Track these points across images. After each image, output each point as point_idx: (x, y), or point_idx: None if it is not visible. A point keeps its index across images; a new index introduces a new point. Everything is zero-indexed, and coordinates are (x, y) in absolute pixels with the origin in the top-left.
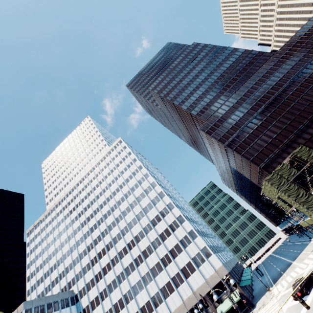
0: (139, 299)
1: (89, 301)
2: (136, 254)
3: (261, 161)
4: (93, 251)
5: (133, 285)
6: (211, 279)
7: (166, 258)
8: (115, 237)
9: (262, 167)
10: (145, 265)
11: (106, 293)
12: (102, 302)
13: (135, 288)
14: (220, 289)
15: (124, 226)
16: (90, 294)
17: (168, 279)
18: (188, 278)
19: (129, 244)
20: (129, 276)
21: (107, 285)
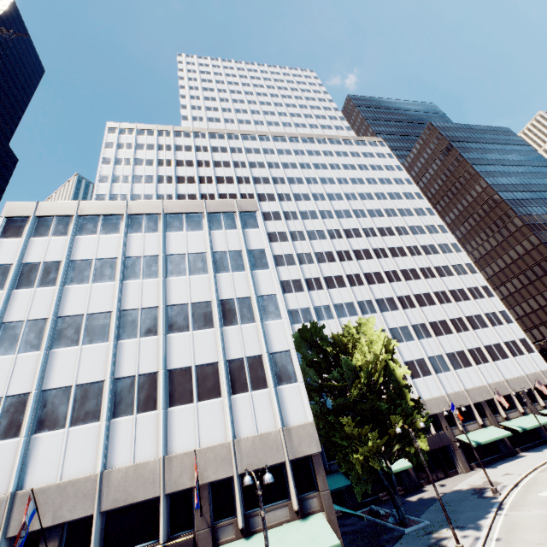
0: (403, 349)
1: (287, 308)
2: (402, 292)
3: None
4: (304, 243)
5: (392, 327)
6: (533, 377)
7: (458, 322)
8: (359, 251)
9: None
10: (420, 313)
11: (330, 313)
12: (319, 322)
13: (397, 333)
14: (542, 394)
15: (381, 247)
16: (289, 298)
17: (462, 348)
18: (495, 361)
19: (389, 274)
20: (385, 312)
21: (333, 303)
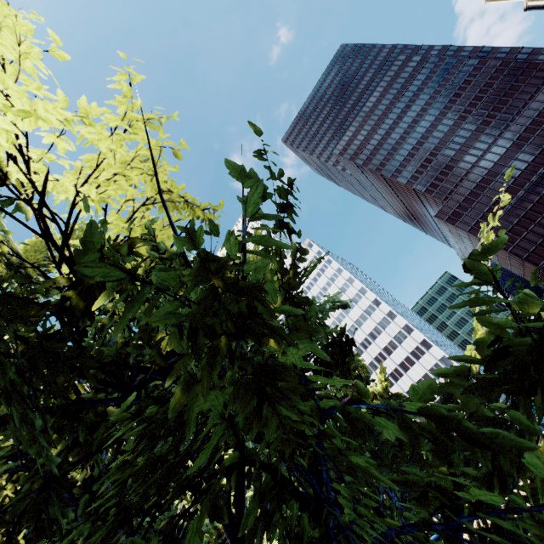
0: None
1: None
2: None
3: (541, 259)
4: None
5: None
6: None
7: None
8: None
9: (543, 266)
10: None
11: None
12: None
13: None
14: None
15: None
16: None
17: None
18: None
19: None
20: None
21: None
